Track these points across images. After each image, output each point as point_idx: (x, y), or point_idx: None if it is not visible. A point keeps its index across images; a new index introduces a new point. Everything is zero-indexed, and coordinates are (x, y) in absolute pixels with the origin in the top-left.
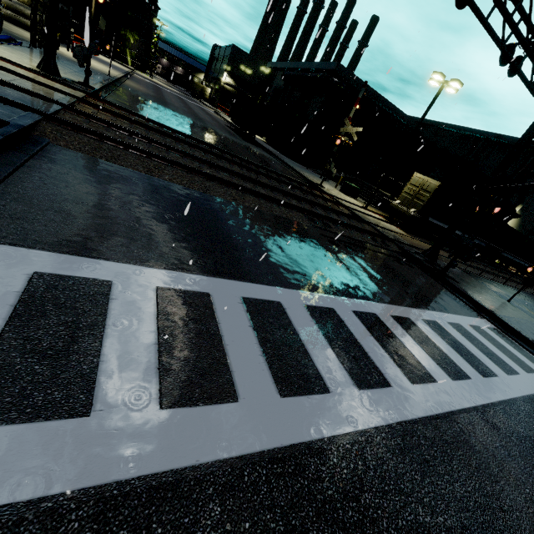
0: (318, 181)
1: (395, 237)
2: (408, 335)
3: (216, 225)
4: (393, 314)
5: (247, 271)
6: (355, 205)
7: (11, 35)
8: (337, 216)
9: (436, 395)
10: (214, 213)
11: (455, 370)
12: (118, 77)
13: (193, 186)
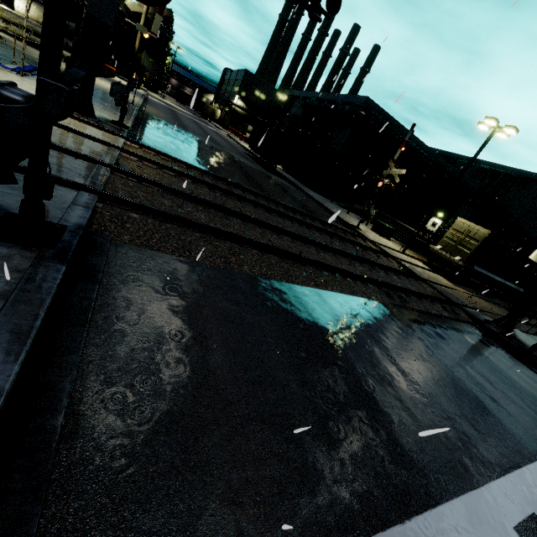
0: (350, 220)
1: (454, 296)
2: None
3: (333, 355)
4: None
5: (420, 467)
6: (395, 251)
7: (32, 61)
8: (397, 276)
9: None
10: (316, 324)
11: None
12: (140, 104)
13: (274, 274)
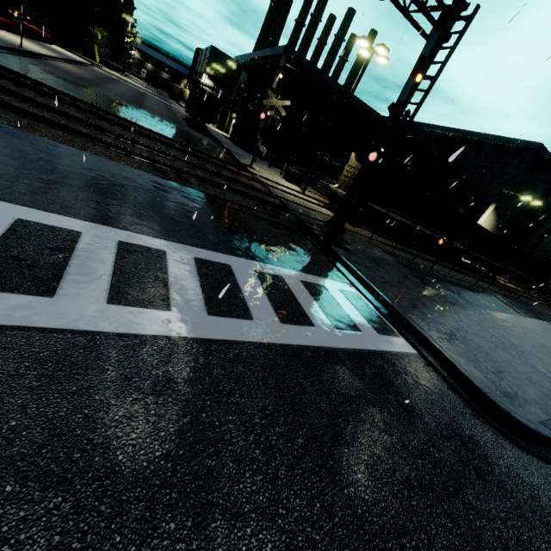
0: (256, 166)
1: (307, 212)
2: (113, 257)
3: None
4: (131, 241)
5: None
6: (285, 187)
7: None
8: (227, 183)
9: (2, 305)
10: None
11: (147, 299)
12: (40, 53)
13: None
